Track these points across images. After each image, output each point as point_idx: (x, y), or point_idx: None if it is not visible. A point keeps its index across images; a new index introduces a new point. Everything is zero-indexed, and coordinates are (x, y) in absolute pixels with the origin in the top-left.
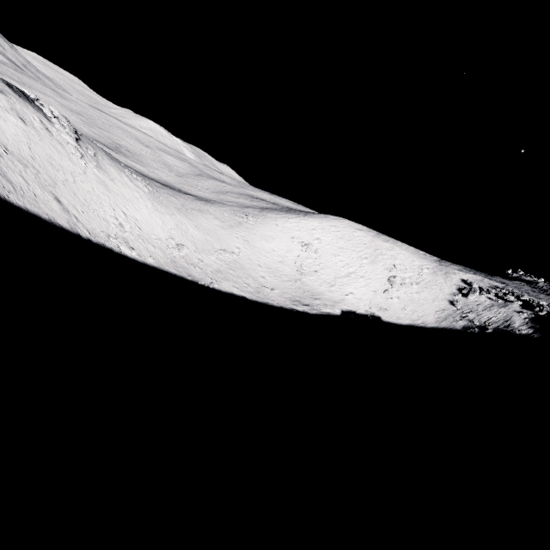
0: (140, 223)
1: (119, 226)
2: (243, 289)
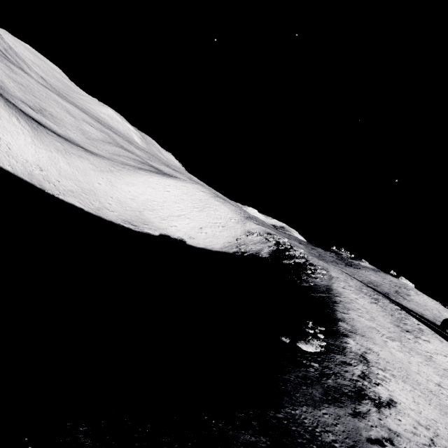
0: (12, 146)
1: None
2: (86, 205)
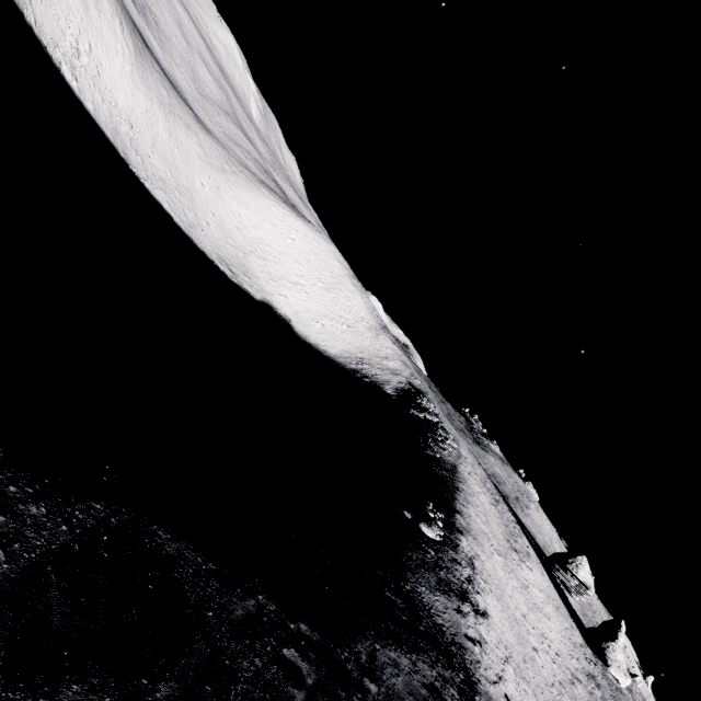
0: (104, 71)
1: (75, 50)
2: (177, 212)
